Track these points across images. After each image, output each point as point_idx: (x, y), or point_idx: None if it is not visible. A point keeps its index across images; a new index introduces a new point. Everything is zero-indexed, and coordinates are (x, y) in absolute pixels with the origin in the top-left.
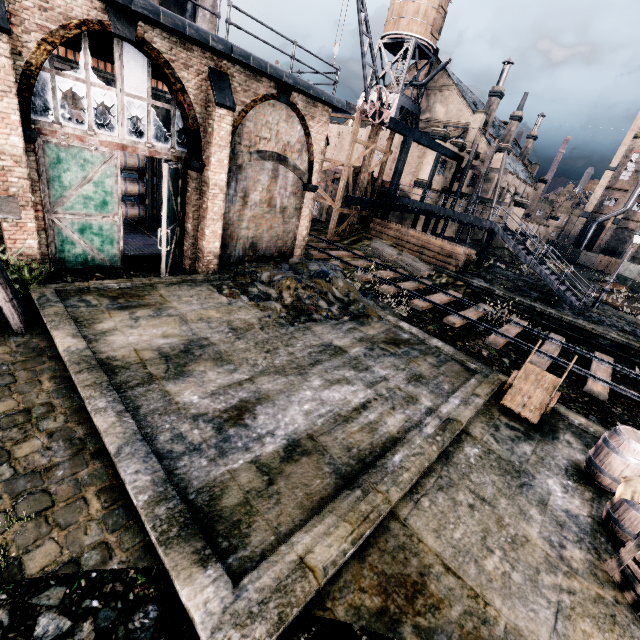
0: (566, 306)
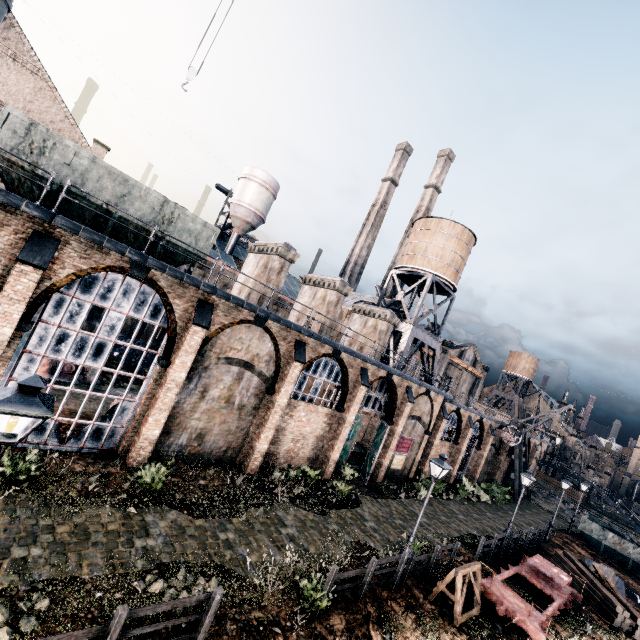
0: (636, 531)
